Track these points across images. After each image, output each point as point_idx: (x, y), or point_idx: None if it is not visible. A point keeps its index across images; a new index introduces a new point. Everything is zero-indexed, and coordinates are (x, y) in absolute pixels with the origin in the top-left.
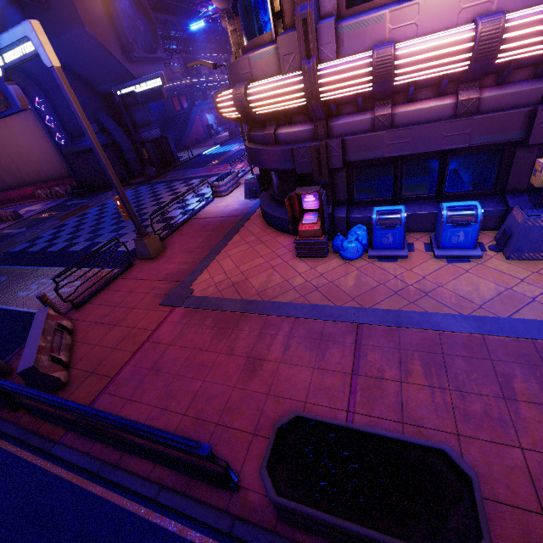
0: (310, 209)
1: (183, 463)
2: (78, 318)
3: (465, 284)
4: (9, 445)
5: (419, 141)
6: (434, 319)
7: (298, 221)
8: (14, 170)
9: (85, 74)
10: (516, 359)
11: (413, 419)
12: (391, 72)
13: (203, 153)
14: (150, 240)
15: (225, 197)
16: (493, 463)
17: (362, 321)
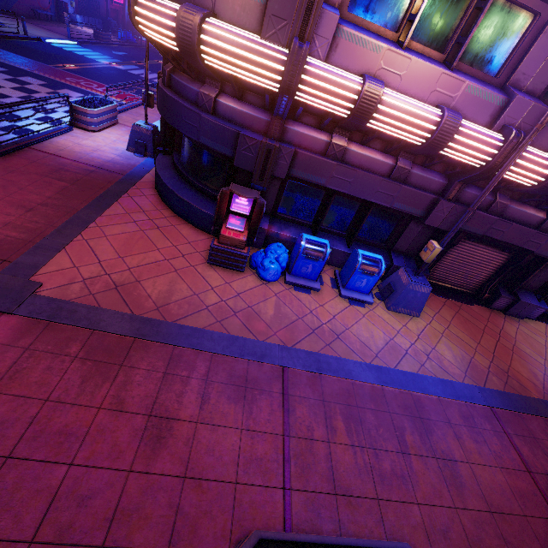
0: (237, 212)
1: None
2: None
3: (364, 330)
4: None
5: (358, 185)
6: (347, 366)
7: (221, 221)
8: None
9: None
10: (404, 411)
11: (344, 488)
12: (372, 113)
13: (46, 39)
14: None
15: (92, 133)
16: (404, 525)
17: (287, 364)
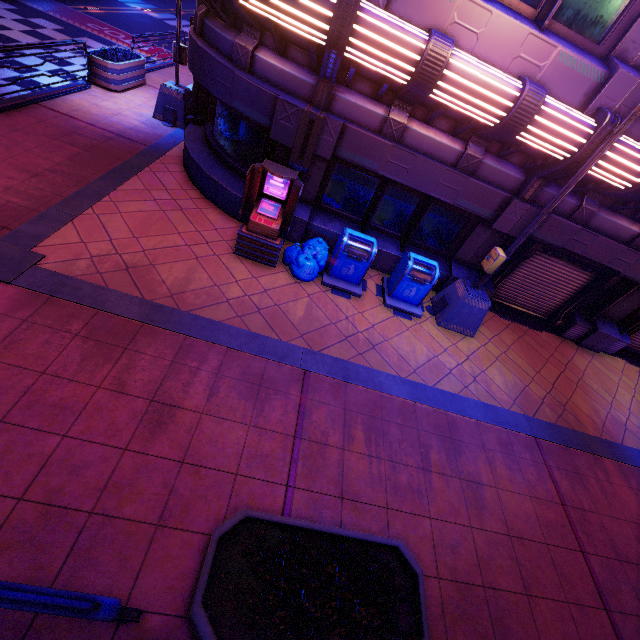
0: (271, 196)
1: None
2: None
3: (406, 343)
4: None
5: (417, 174)
6: (379, 378)
7: (252, 205)
8: None
9: None
10: (434, 430)
11: (352, 493)
12: (436, 80)
13: None
14: None
15: (114, 93)
16: (410, 535)
17: (310, 368)
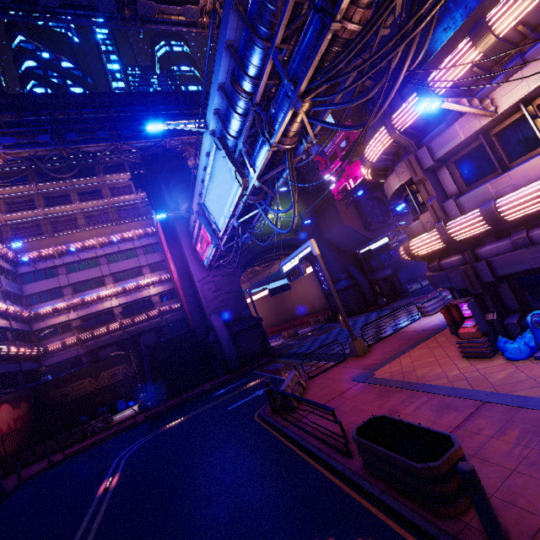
0: (470, 316)
1: (329, 435)
2: (309, 383)
3: None
4: (269, 427)
5: None
6: None
7: (459, 325)
8: (300, 306)
9: (342, 245)
10: None
11: (483, 456)
12: (497, 216)
13: None
14: (358, 343)
15: (430, 316)
16: (529, 489)
17: (489, 400)
